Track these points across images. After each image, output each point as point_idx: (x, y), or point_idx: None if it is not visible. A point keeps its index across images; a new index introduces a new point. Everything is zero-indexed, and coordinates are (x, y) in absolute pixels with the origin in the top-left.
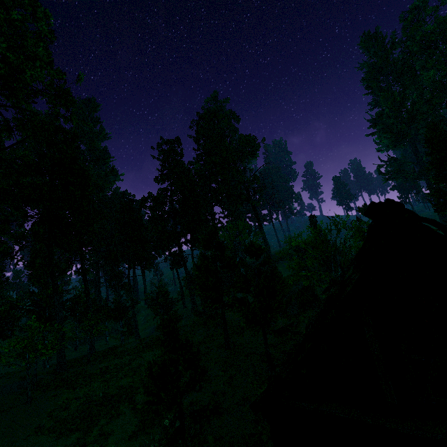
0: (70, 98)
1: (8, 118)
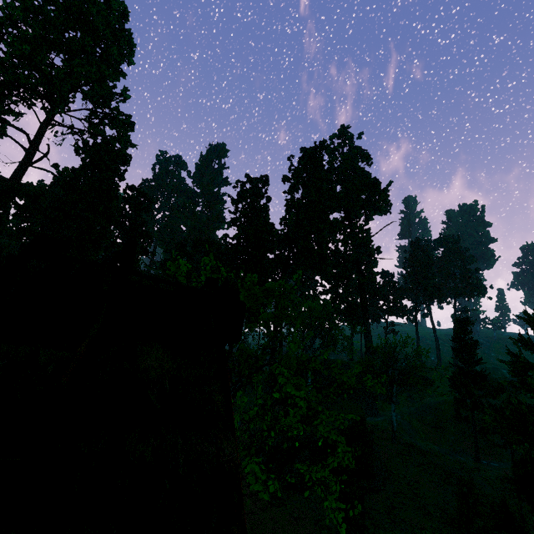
0: (117, 116)
1: (87, 143)
